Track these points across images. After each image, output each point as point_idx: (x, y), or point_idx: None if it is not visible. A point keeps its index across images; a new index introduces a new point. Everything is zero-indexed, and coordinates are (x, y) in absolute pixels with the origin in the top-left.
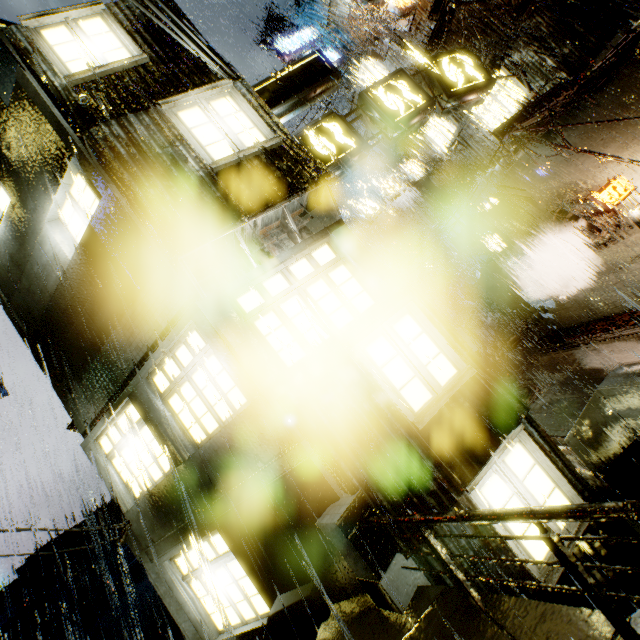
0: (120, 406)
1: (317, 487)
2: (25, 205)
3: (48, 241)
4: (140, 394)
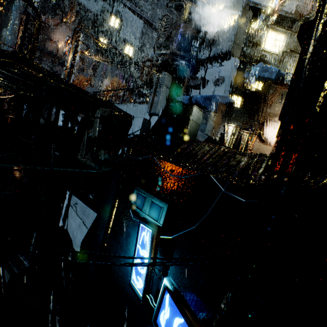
0: None
1: None
2: None
3: None
4: None
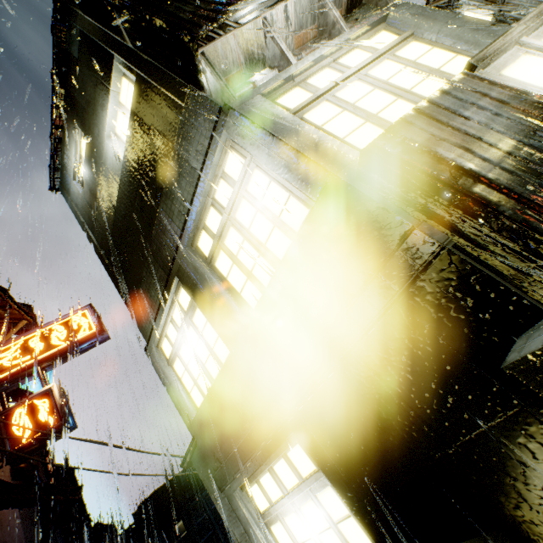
0: (171, 292)
1: (474, 305)
2: (93, 135)
3: (108, 155)
4: (186, 266)
